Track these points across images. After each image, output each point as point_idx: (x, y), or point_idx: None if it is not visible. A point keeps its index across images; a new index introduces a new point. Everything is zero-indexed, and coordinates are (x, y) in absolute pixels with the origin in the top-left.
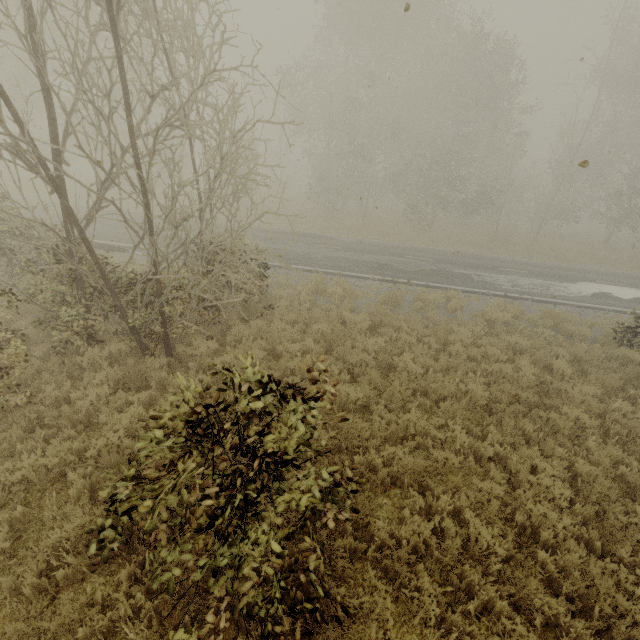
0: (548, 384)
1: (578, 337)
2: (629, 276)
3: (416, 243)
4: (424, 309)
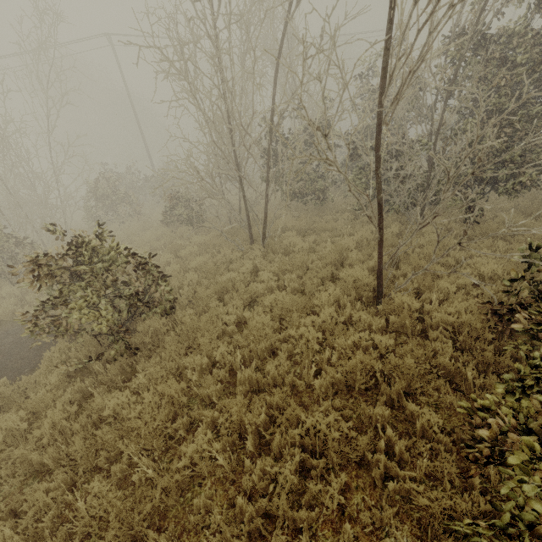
0: None
1: None
2: None
3: None
4: None
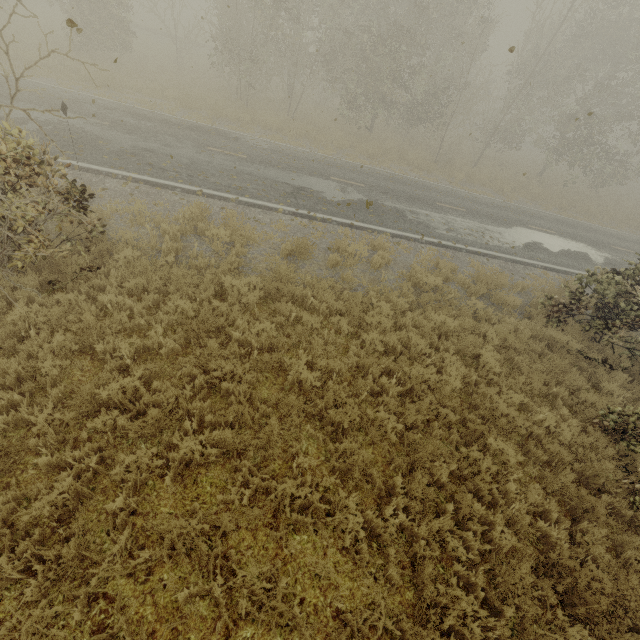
0: (472, 385)
1: (508, 307)
2: (558, 220)
3: (348, 157)
4: (342, 263)
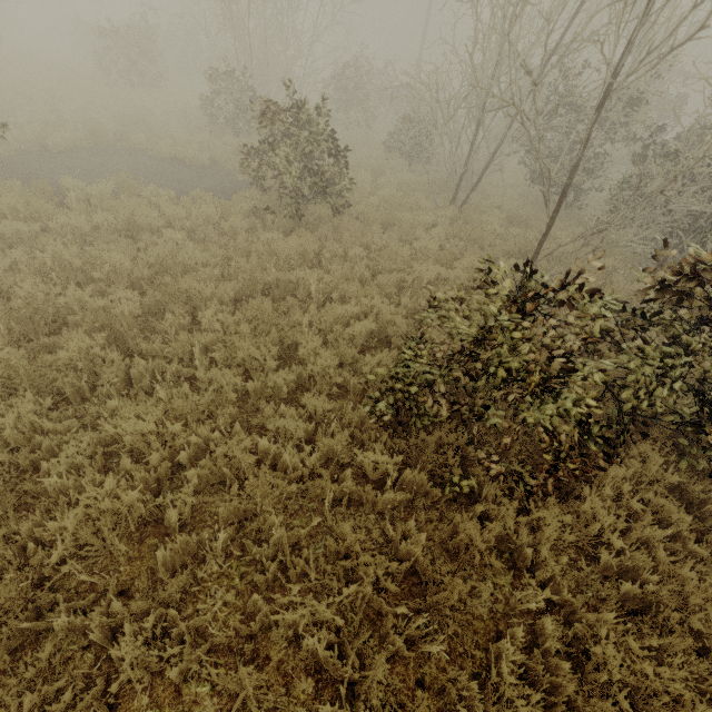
0: None
1: None
2: None
3: None
4: None
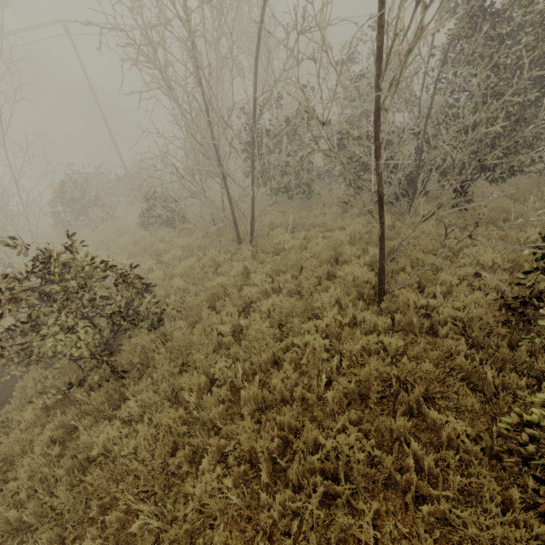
0: None
1: None
2: None
3: None
4: None
